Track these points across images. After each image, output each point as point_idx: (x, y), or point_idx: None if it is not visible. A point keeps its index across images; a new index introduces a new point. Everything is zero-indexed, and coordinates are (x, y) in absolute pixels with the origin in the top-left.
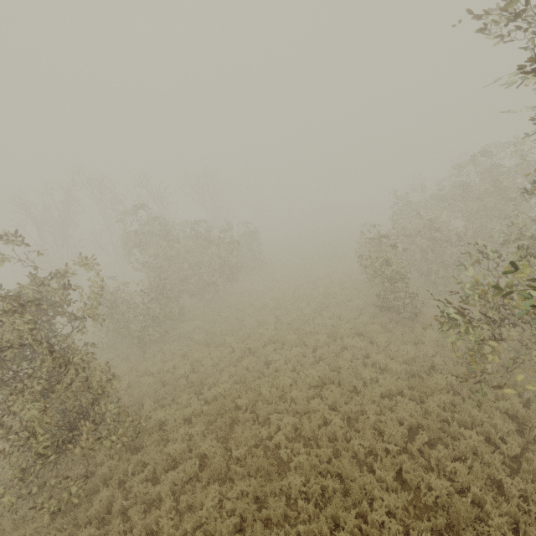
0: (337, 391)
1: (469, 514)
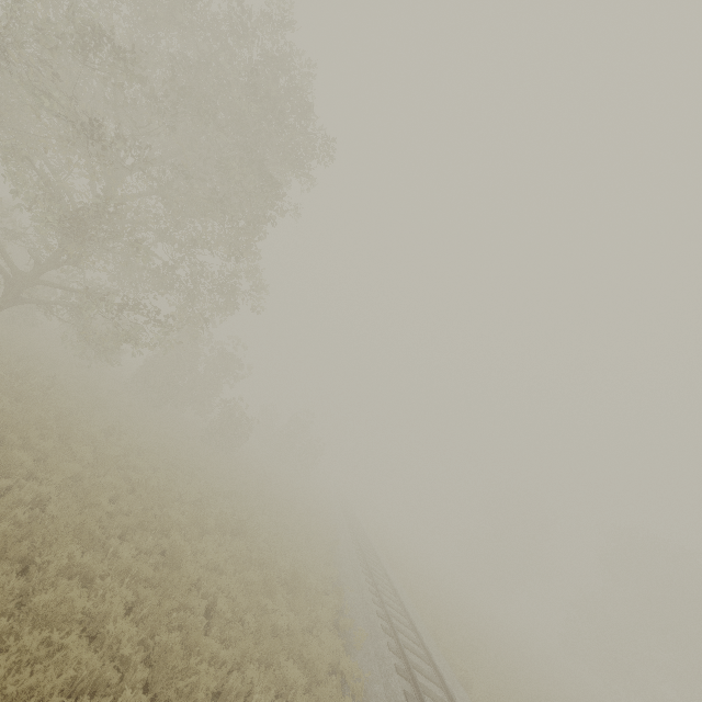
0: None
1: None
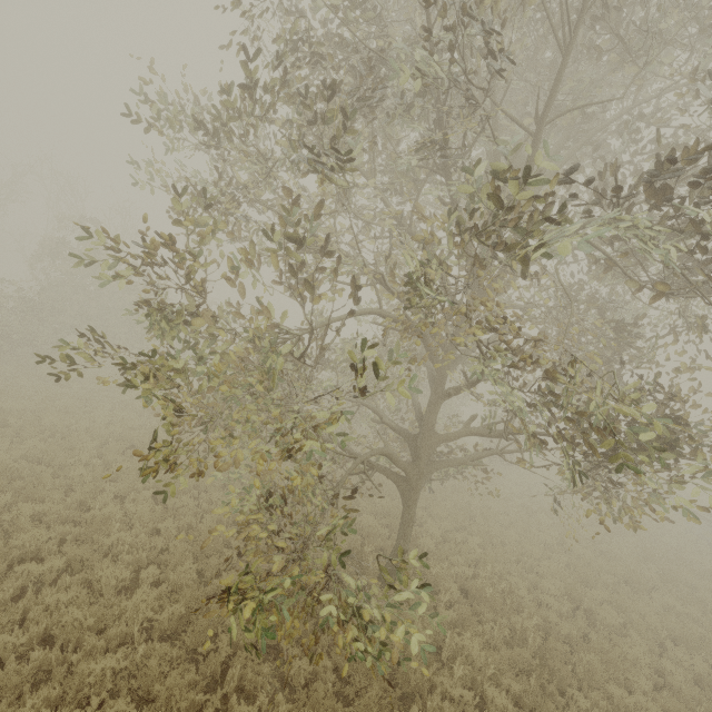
0: (119, 445)
1: (101, 526)
